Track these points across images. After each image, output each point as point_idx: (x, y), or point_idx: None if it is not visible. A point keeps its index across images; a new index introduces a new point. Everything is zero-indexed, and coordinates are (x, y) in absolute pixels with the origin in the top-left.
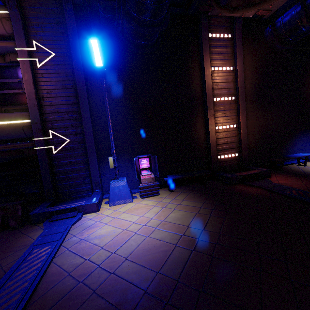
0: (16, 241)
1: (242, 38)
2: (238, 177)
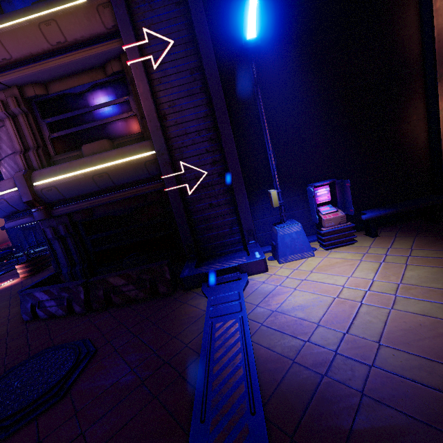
0: (180, 311)
1: None
2: None
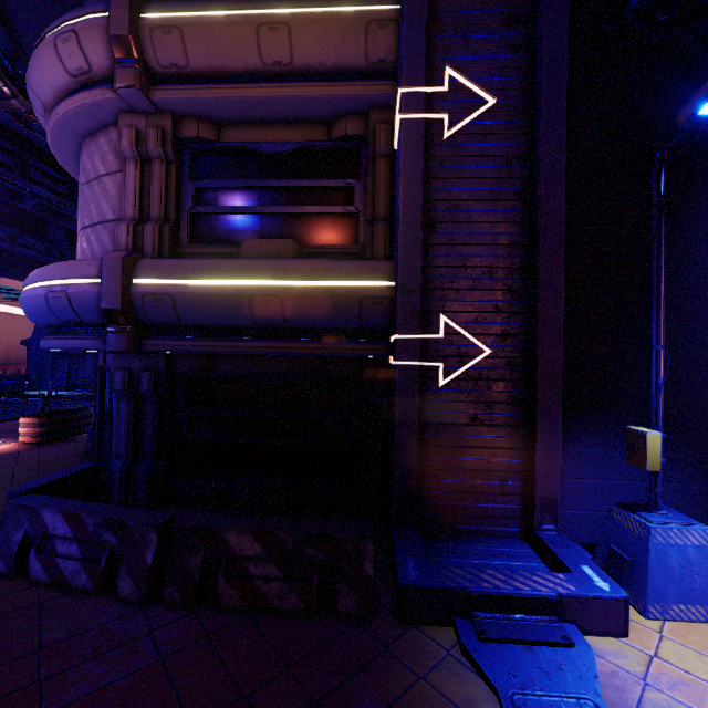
0: None
1: None
2: None
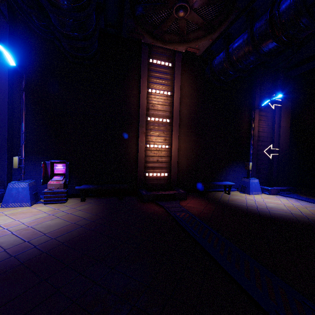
0: None
1: (184, 69)
2: (151, 195)
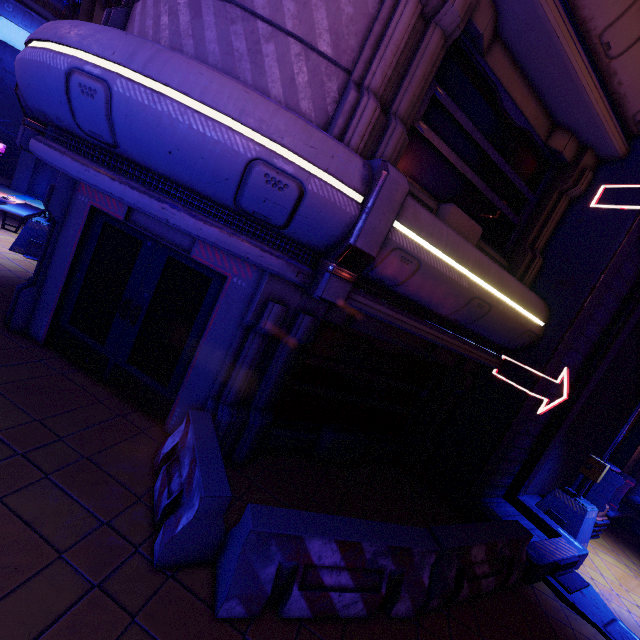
0: None
1: None
2: None
